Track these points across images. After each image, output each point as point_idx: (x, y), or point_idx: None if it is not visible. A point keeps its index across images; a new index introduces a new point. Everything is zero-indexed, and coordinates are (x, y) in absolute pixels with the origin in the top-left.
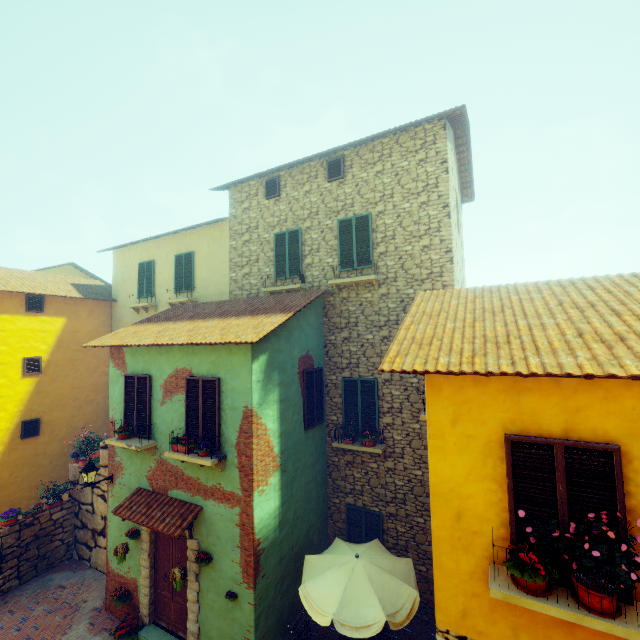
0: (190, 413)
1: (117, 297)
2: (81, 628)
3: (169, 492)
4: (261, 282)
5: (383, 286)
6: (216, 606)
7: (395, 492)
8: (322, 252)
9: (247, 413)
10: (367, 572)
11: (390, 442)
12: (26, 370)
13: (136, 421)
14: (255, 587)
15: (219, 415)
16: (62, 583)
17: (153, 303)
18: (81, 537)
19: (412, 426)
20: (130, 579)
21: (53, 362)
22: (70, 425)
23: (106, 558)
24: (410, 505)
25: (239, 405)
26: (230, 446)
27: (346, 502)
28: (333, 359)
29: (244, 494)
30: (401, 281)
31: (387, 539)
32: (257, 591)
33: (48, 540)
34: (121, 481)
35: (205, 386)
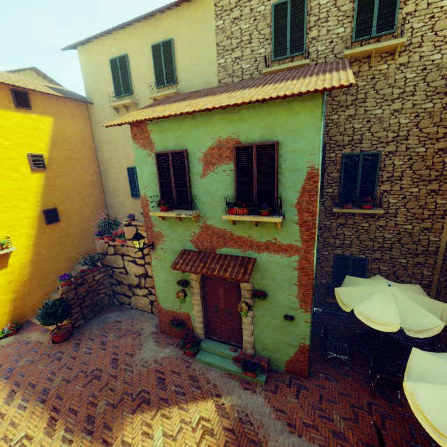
0: (241, 180)
1: (92, 99)
2: (150, 345)
3: (217, 250)
4: (255, 66)
5: (403, 54)
6: (271, 325)
7: (383, 243)
8: (331, 21)
9: (312, 173)
10: (405, 295)
11: (385, 205)
12: (33, 166)
13: (175, 195)
14: (311, 311)
15: (277, 178)
16: (117, 319)
17: (134, 100)
18: (119, 290)
19: (410, 190)
20: (182, 313)
21: (53, 160)
22: (80, 214)
23: (156, 301)
24: (395, 251)
25: (302, 166)
26: (289, 206)
27: (334, 253)
28: (334, 138)
29: (304, 245)
30: (427, 46)
31: (369, 275)
32: (311, 313)
33: (96, 294)
34: (163, 246)
35: (258, 152)
